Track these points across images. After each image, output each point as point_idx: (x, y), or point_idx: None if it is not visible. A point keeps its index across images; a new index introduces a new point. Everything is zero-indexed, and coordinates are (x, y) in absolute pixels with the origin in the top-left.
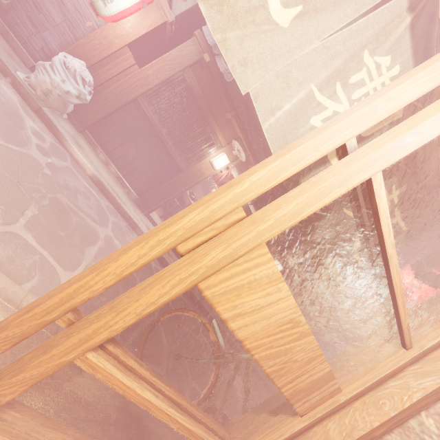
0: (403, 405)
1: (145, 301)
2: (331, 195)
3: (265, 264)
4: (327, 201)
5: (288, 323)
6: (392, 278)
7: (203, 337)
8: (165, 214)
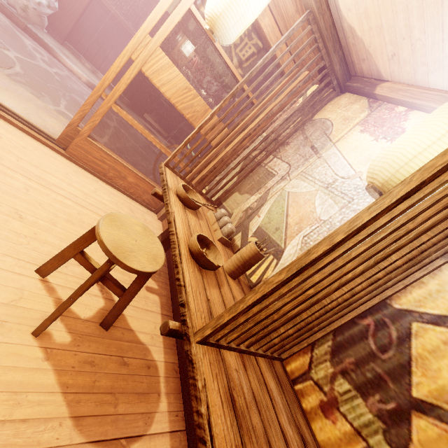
0: (251, 128)
1: (126, 78)
2: (176, 20)
3: (164, 58)
4: (175, 23)
5: (186, 89)
6: (226, 61)
7: None
8: (158, 116)
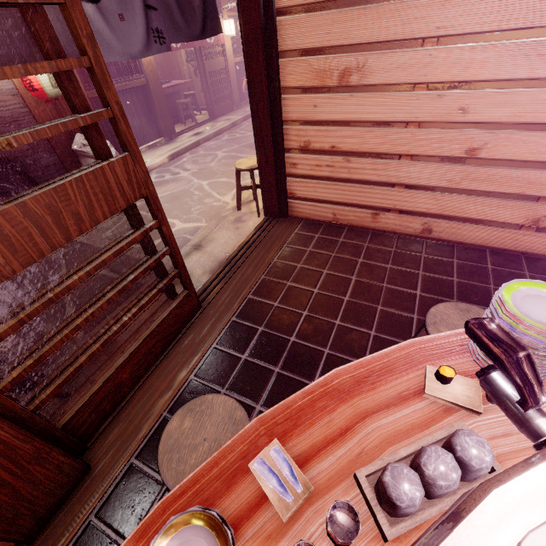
0: None
1: None
2: None
3: None
4: None
5: None
6: None
7: None
8: None
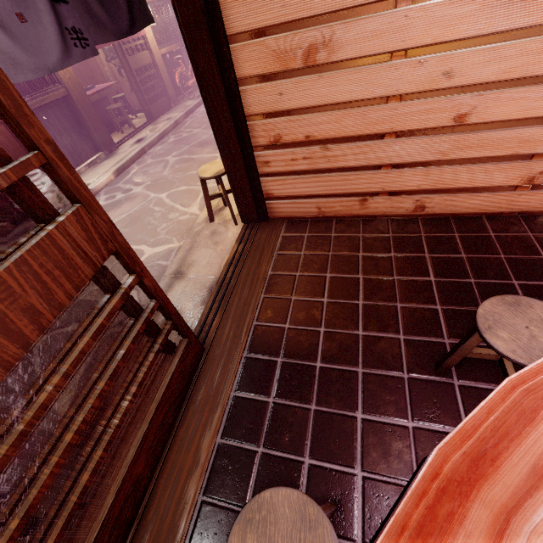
0: None
1: None
2: None
3: None
4: None
5: None
6: None
7: None
8: None
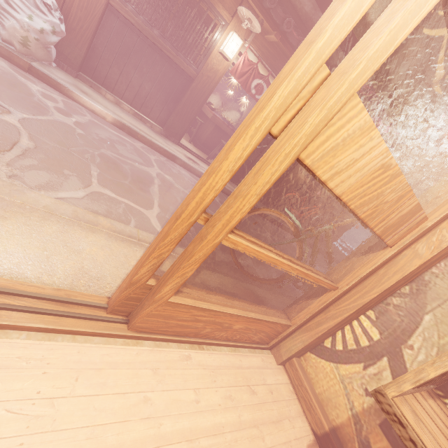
0: None
1: (261, 182)
2: (429, 3)
3: (357, 116)
4: (425, 12)
5: (379, 169)
6: None
7: (269, 234)
8: (192, 137)
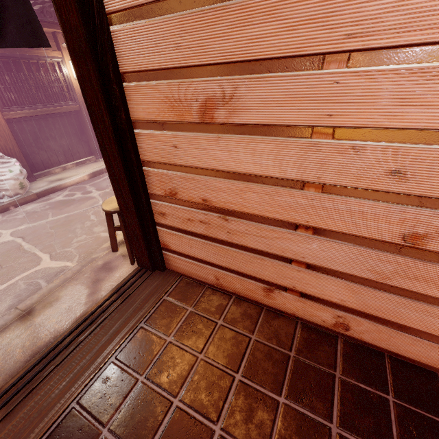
0: None
1: None
2: None
3: None
4: None
5: None
6: None
7: None
8: None
